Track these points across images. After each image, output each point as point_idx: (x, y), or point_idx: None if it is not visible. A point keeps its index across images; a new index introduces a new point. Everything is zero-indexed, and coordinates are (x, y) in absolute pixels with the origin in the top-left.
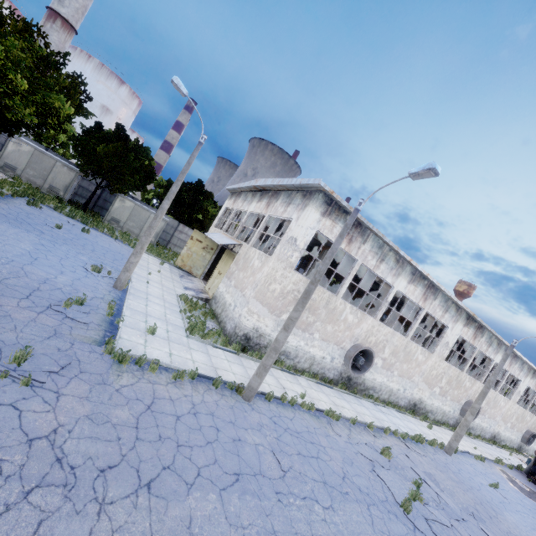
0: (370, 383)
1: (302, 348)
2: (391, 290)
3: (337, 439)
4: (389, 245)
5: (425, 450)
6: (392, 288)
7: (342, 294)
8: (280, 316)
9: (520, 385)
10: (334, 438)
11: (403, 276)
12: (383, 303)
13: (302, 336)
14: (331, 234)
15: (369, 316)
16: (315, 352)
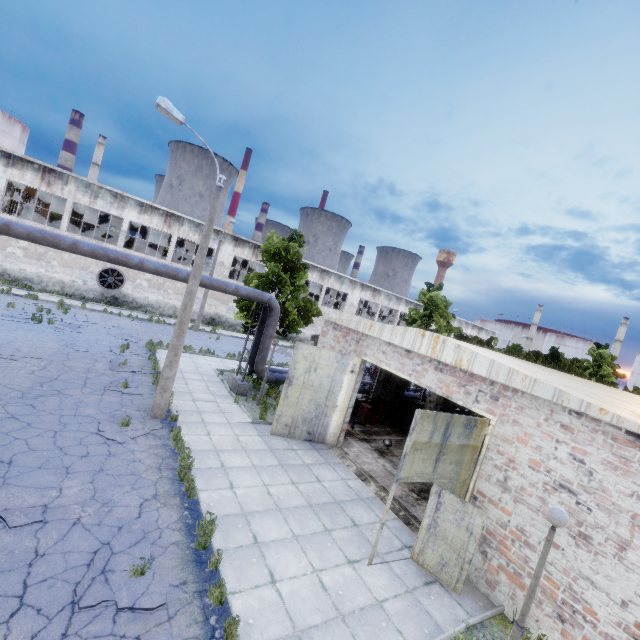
0: (144, 301)
1: (45, 275)
2: (124, 221)
3: (9, 299)
4: (95, 184)
5: (155, 324)
6: (124, 220)
7: (65, 228)
8: (5, 250)
9: (350, 298)
10: (5, 298)
11: (130, 209)
12: (121, 233)
13: (39, 264)
14: (25, 181)
15: (111, 245)
16: (61, 277)
